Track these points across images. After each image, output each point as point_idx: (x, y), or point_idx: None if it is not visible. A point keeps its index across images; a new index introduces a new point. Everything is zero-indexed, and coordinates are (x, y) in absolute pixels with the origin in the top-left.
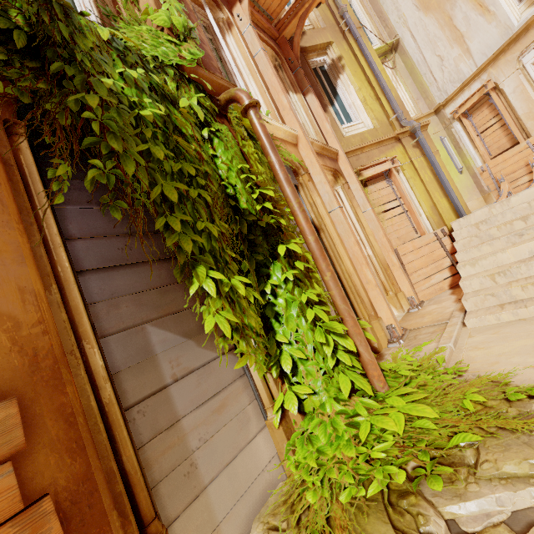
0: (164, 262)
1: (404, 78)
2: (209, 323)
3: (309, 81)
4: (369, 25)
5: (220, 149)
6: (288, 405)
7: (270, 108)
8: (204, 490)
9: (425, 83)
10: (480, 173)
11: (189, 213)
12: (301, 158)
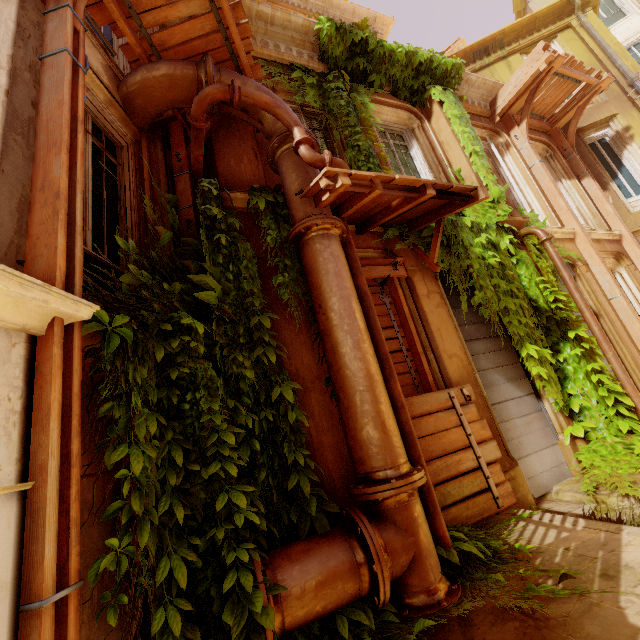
0: (492, 338)
1: None
2: (533, 371)
3: (586, 161)
4: None
5: (523, 269)
6: (576, 431)
7: (546, 211)
8: (526, 456)
9: None
10: None
11: (515, 313)
12: (578, 252)
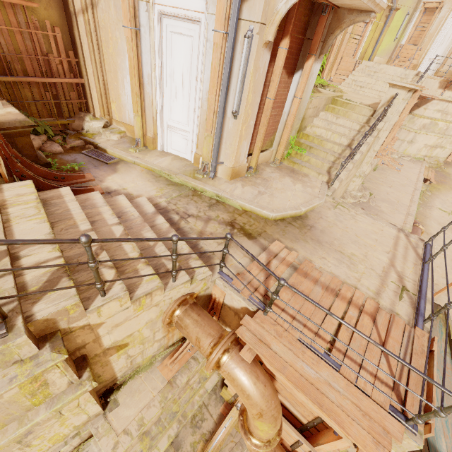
0: None
1: None
2: None
3: None
4: None
5: None
6: None
7: None
8: None
9: None
10: (398, 47)
11: None
12: None
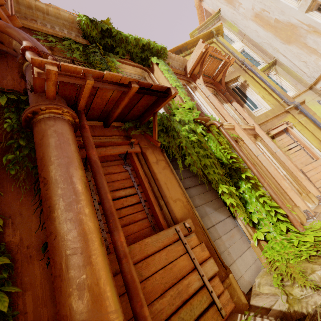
0: (202, 185)
1: (284, 76)
2: (227, 201)
3: (232, 95)
4: (256, 57)
5: (211, 143)
6: (259, 236)
7: (219, 116)
8: (234, 261)
9: (298, 75)
10: None
11: (211, 167)
12: (237, 134)
